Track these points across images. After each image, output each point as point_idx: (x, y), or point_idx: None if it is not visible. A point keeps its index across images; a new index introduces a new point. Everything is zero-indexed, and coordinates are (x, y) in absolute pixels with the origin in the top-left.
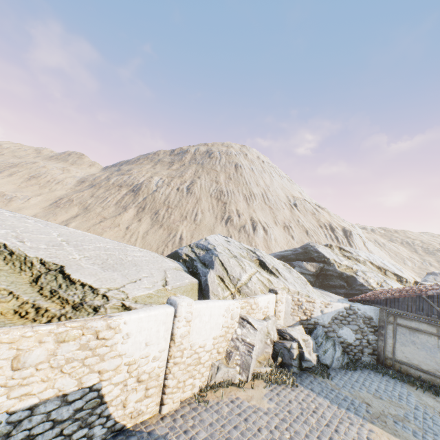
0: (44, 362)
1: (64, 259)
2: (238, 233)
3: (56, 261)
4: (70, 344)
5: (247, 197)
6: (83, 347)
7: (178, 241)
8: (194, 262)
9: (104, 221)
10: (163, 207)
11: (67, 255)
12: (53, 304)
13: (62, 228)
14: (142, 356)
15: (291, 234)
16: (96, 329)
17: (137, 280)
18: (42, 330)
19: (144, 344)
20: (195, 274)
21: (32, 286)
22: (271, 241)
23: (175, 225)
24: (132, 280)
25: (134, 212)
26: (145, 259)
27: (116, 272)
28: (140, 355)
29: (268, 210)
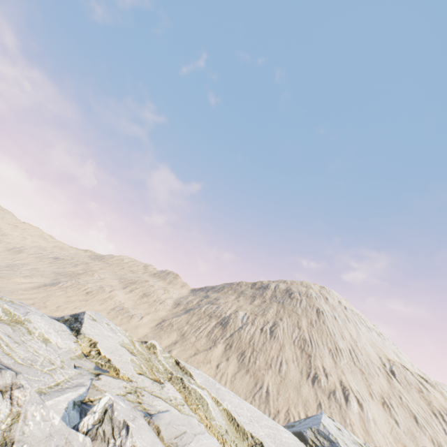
0: None
1: (259, 434)
2: (327, 399)
3: (257, 436)
4: None
5: (333, 352)
6: None
7: (264, 395)
8: None
9: (198, 354)
10: (249, 349)
11: (258, 431)
12: None
13: (245, 402)
14: None
15: (394, 417)
16: None
17: None
18: None
19: None
20: None
21: None
22: (369, 422)
23: (261, 372)
24: None
25: (222, 348)
26: (291, 441)
27: None
28: None
29: (359, 374)
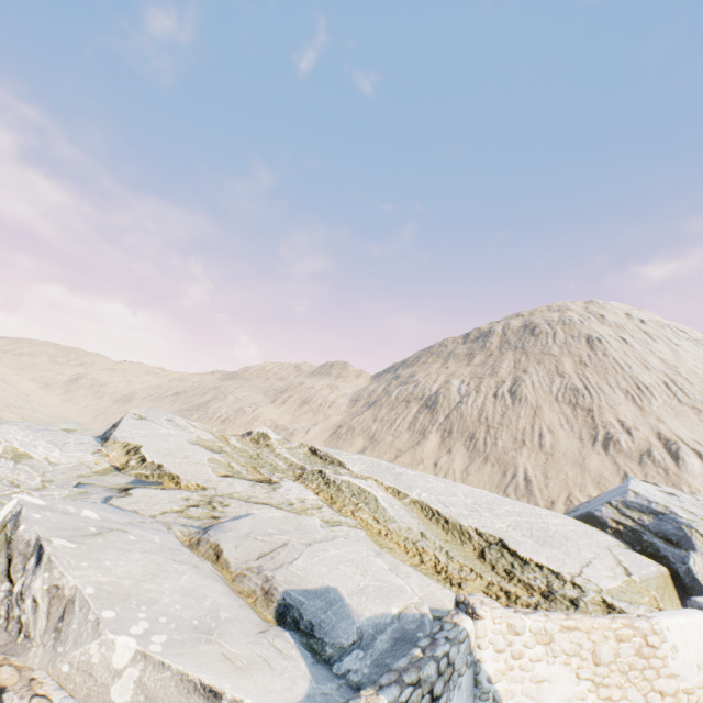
0: (612, 662)
1: (493, 529)
2: (638, 466)
3: (490, 532)
4: (626, 645)
5: (633, 394)
6: (637, 653)
7: (523, 485)
8: (641, 536)
9: (401, 456)
10: (480, 428)
11: (491, 523)
12: (518, 589)
13: (459, 486)
14: (697, 684)
15: None
16: (642, 631)
17: (587, 562)
18: (602, 622)
19: (694, 665)
20: (654, 557)
21: (482, 562)
22: None
23: (508, 456)
24: (581, 562)
25: (437, 439)
26: (569, 529)
27: (555, 549)
28: (694, 682)
29: (692, 415)
